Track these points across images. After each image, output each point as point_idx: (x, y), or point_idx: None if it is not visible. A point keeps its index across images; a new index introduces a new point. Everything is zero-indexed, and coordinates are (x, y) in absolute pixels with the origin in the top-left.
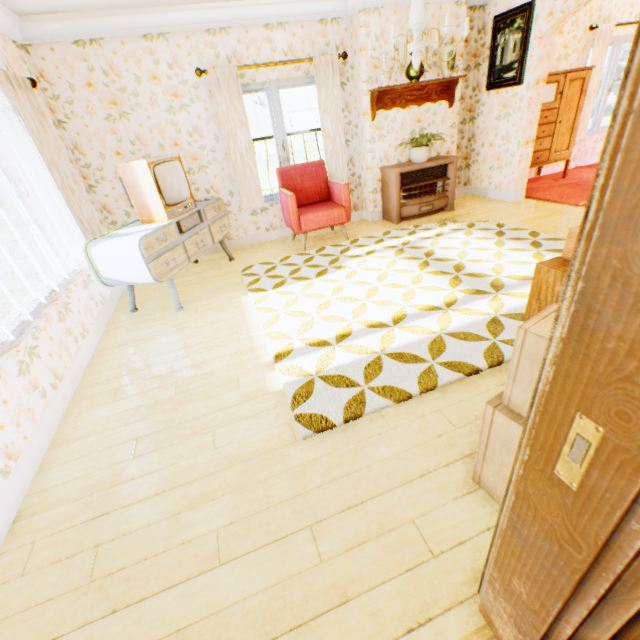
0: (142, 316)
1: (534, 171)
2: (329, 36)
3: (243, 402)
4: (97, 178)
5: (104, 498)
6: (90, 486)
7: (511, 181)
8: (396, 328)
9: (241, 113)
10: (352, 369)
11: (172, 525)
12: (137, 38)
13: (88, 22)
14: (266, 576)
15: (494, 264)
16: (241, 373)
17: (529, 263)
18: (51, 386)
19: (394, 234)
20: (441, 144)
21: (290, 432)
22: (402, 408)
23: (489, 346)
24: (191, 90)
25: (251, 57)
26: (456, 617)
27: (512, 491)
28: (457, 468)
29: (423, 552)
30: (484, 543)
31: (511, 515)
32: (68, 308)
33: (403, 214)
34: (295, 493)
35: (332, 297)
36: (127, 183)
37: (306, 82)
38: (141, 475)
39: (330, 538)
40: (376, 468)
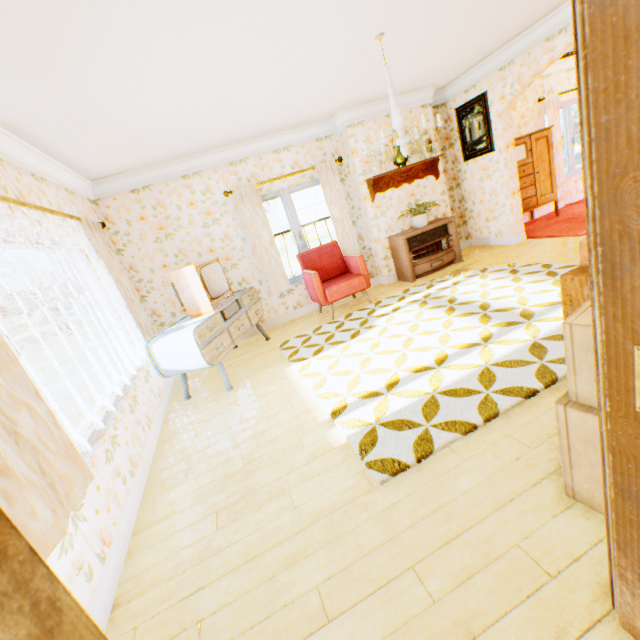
0: (196, 401)
1: (527, 216)
2: (325, 148)
3: (311, 460)
4: (148, 289)
5: (196, 573)
6: (180, 564)
7: (509, 227)
8: (441, 369)
9: (262, 217)
10: (409, 412)
11: (270, 589)
12: (178, 179)
13: (142, 176)
14: (380, 625)
15: (517, 297)
16: (302, 435)
17: (551, 290)
18: (129, 473)
19: (413, 290)
20: (436, 209)
21: (365, 480)
22: (470, 439)
23: (538, 368)
24: (221, 207)
25: (266, 175)
26: (598, 637)
27: (608, 456)
28: (546, 486)
29: (539, 575)
30: (601, 555)
31: (615, 478)
32: (136, 400)
33: (417, 272)
34: (387, 537)
35: (371, 353)
36: (178, 286)
37: (312, 184)
38: (228, 545)
39: (436, 576)
40: (462, 500)
